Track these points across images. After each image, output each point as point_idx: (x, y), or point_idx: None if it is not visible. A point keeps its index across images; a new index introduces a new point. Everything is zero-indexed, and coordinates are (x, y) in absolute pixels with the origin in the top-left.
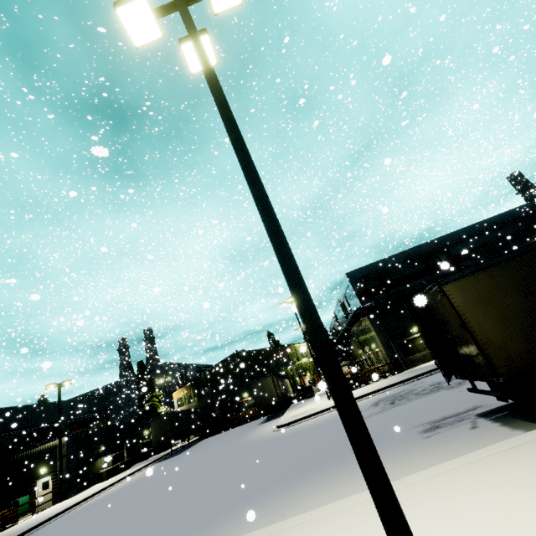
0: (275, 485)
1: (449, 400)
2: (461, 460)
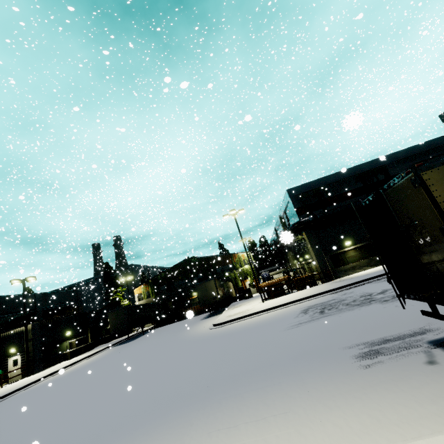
0: (185, 404)
1: (386, 316)
2: None
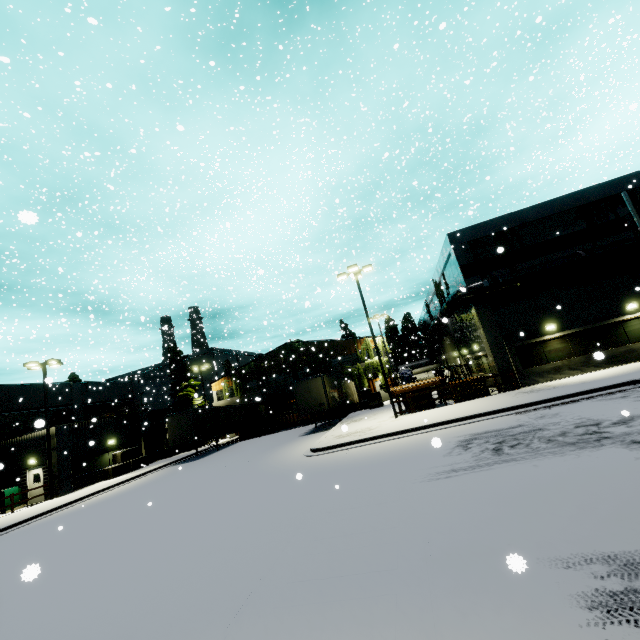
0: None
1: None
2: None
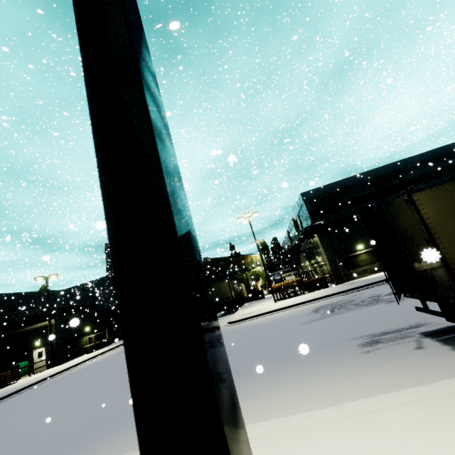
0: None
1: (389, 314)
2: (413, 394)
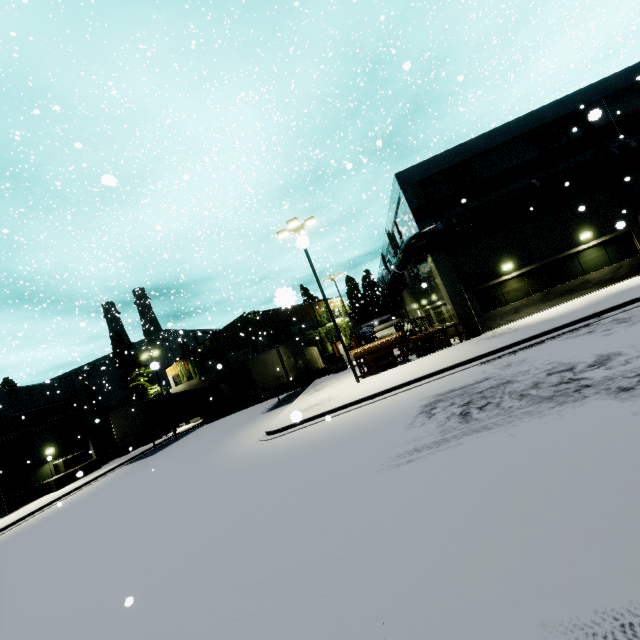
0: None
1: None
2: None
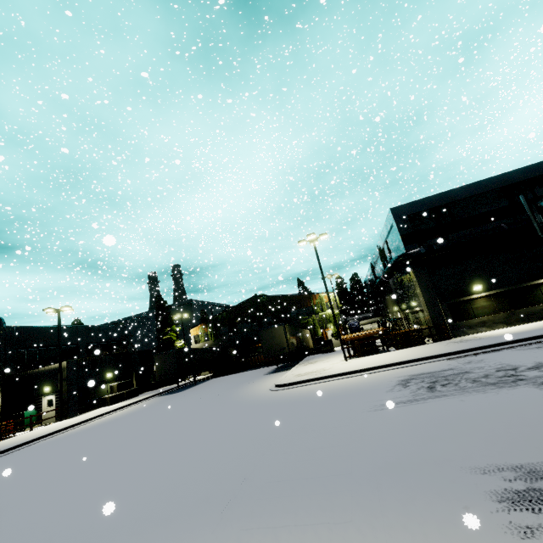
0: (190, 524)
1: None
2: None
